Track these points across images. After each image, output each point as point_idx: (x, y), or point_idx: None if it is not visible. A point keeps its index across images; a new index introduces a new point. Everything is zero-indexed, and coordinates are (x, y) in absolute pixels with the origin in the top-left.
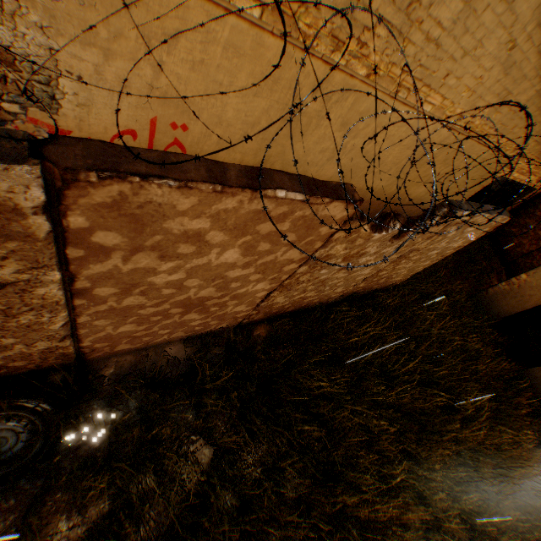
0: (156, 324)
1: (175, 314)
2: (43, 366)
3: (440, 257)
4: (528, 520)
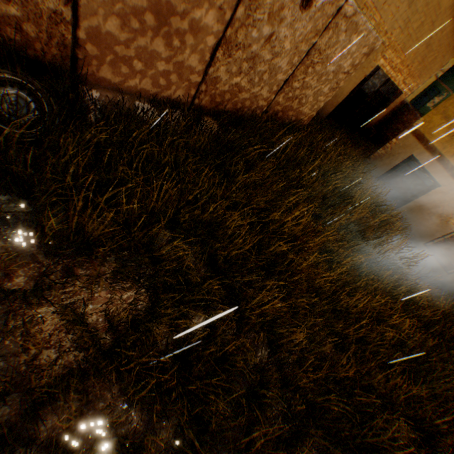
0: (134, 40)
1: (148, 30)
2: (46, 57)
3: (336, 86)
4: (398, 281)
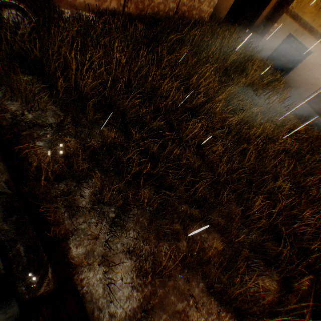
0: None
1: None
2: None
3: None
4: (284, 123)
